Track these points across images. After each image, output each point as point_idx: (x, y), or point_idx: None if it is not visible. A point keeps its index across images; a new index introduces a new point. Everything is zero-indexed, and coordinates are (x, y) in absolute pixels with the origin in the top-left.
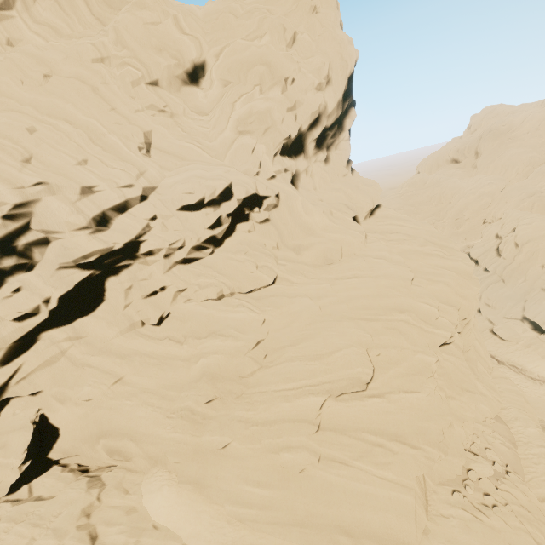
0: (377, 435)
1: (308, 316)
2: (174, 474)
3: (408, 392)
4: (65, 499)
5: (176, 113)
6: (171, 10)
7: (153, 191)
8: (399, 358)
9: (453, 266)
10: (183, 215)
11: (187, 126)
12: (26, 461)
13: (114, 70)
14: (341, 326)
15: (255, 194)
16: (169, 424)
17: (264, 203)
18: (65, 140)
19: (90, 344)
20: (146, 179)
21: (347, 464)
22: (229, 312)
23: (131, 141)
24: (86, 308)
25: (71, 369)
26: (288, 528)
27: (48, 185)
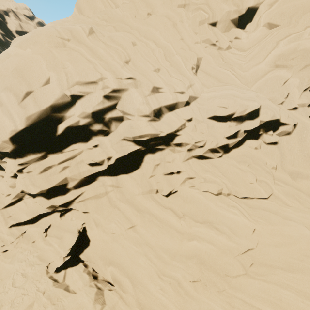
0: None
1: (306, 247)
2: None
3: None
4: (80, 302)
5: (222, 47)
6: None
7: (194, 100)
8: None
9: None
10: (210, 123)
11: (227, 58)
12: (68, 255)
13: (189, 13)
14: None
15: (277, 119)
16: (159, 284)
17: (280, 128)
18: (150, 53)
19: (122, 193)
20: (193, 90)
21: None
22: (224, 210)
23: (188, 62)
24: (127, 169)
25: (108, 205)
26: None
27: (135, 80)
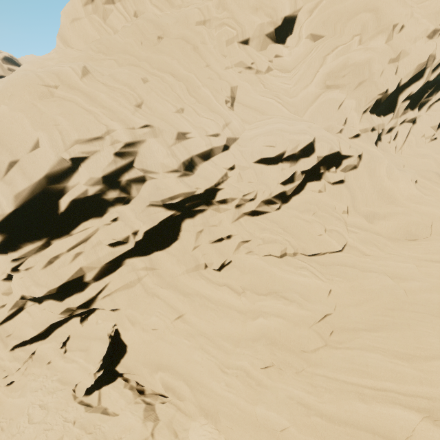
0: None
1: (390, 299)
2: (222, 436)
3: None
4: (125, 423)
5: (261, 70)
6: None
7: (234, 142)
8: None
9: None
10: (259, 168)
11: (269, 82)
12: (100, 369)
13: (213, 31)
14: None
15: (338, 152)
16: (224, 380)
17: (343, 162)
18: (168, 90)
19: (161, 276)
20: (230, 130)
21: None
22: (292, 274)
23: (220, 94)
24: (162, 243)
25: (143, 295)
26: None
27: (153, 128)
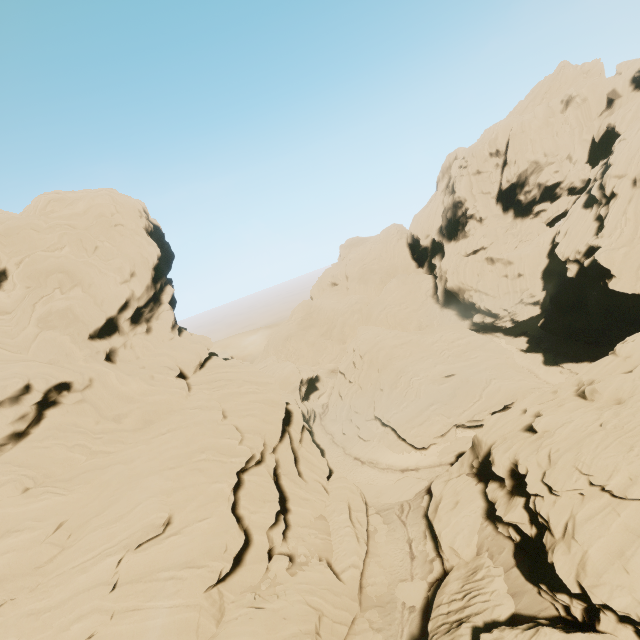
0: (170, 570)
1: (118, 481)
2: None
3: (201, 520)
4: None
5: None
6: None
7: None
8: (197, 493)
9: (263, 399)
10: None
11: None
12: None
13: None
14: (146, 482)
15: (60, 381)
16: None
17: (73, 385)
18: None
19: None
20: None
21: (141, 608)
22: (30, 504)
23: None
24: None
25: None
26: None
27: None
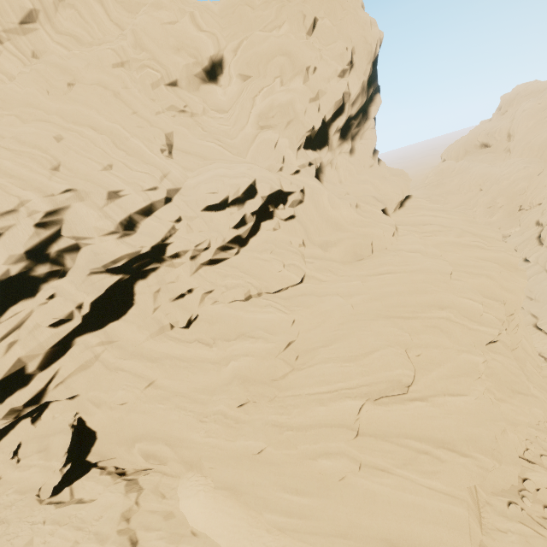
0: (422, 442)
1: (340, 315)
2: (209, 479)
3: (454, 395)
4: (104, 503)
5: (196, 113)
6: (187, 8)
7: (177, 192)
8: (442, 358)
9: (495, 258)
10: (207, 216)
11: (208, 125)
12: (67, 463)
13: (134, 73)
14: (376, 325)
15: (280, 190)
16: (203, 428)
17: (289, 199)
18: (90, 146)
19: (122, 348)
20: (170, 181)
21: (391, 472)
22: (257, 313)
23: (153, 144)
24: (117, 313)
25: (105, 373)
26: (330, 539)
27: (77, 191)
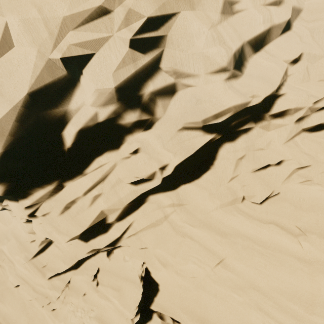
0: None
1: None
2: None
3: None
4: None
5: None
6: None
7: (297, 16)
8: None
9: None
10: None
11: None
12: (136, 313)
13: None
14: None
15: None
16: None
17: None
18: None
19: (190, 213)
20: None
21: None
22: None
23: None
24: (189, 174)
25: (171, 233)
26: None
27: None
